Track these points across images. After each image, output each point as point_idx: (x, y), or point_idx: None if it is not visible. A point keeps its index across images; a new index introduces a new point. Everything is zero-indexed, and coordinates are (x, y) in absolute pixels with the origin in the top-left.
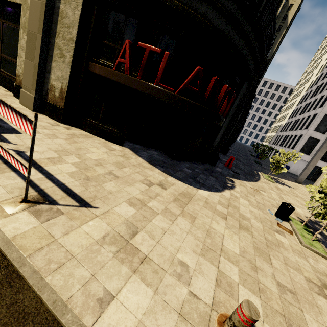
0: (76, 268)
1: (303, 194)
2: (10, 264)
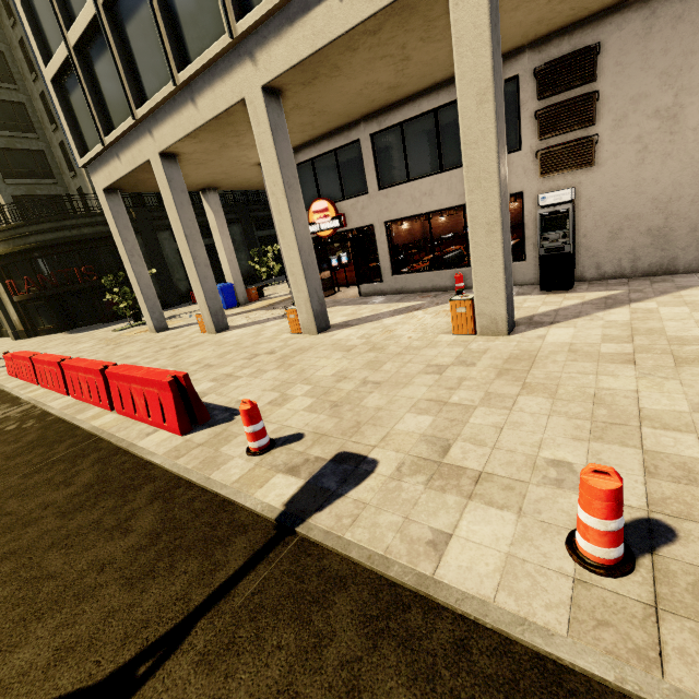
0: None
1: None
2: None
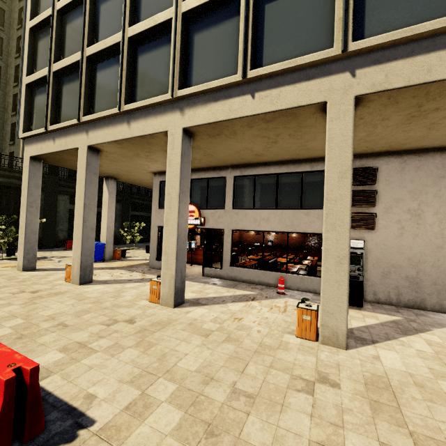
0: None
1: None
2: None
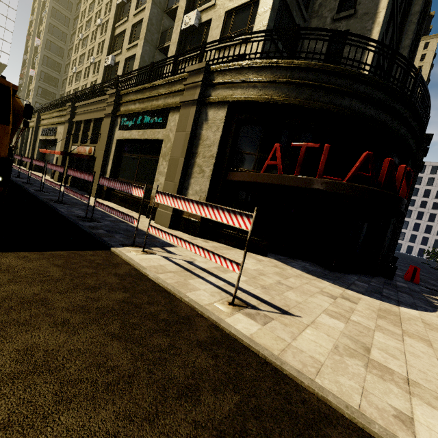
0: (336, 376)
1: None
2: (267, 362)
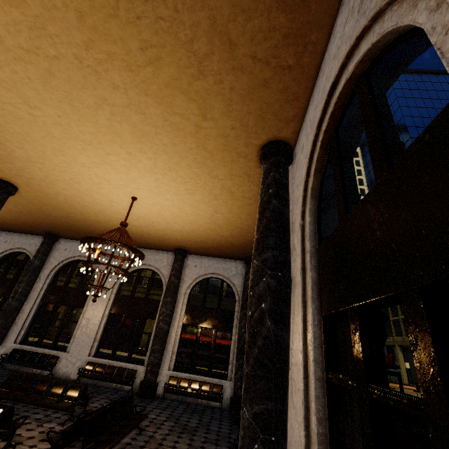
0: None
1: (408, 391)
2: None
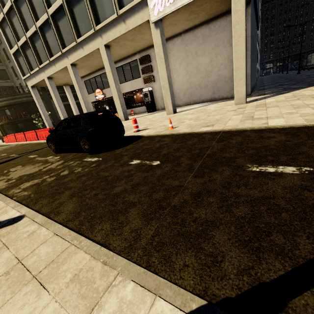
0: None
1: None
2: None
